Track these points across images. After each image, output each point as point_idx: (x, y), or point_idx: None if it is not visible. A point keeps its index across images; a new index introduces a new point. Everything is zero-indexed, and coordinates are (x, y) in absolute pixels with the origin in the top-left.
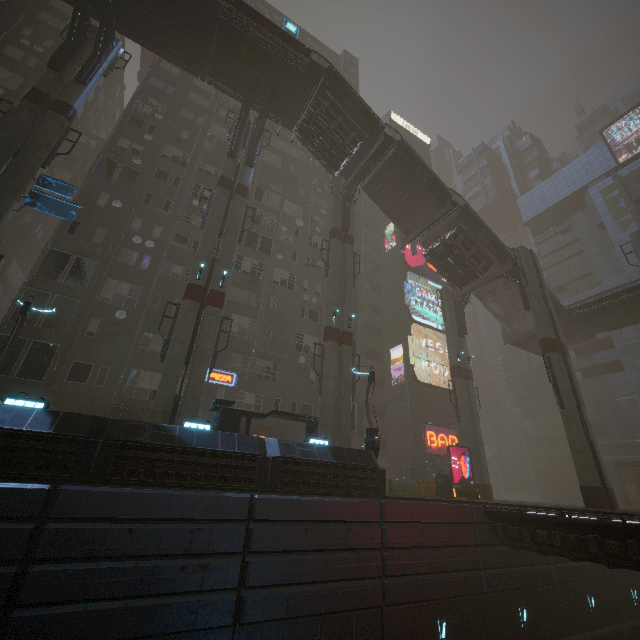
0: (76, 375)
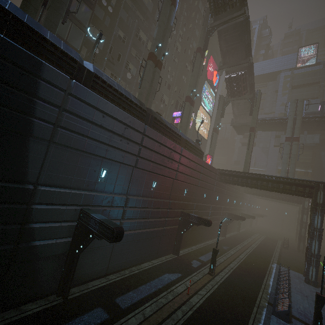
0: None
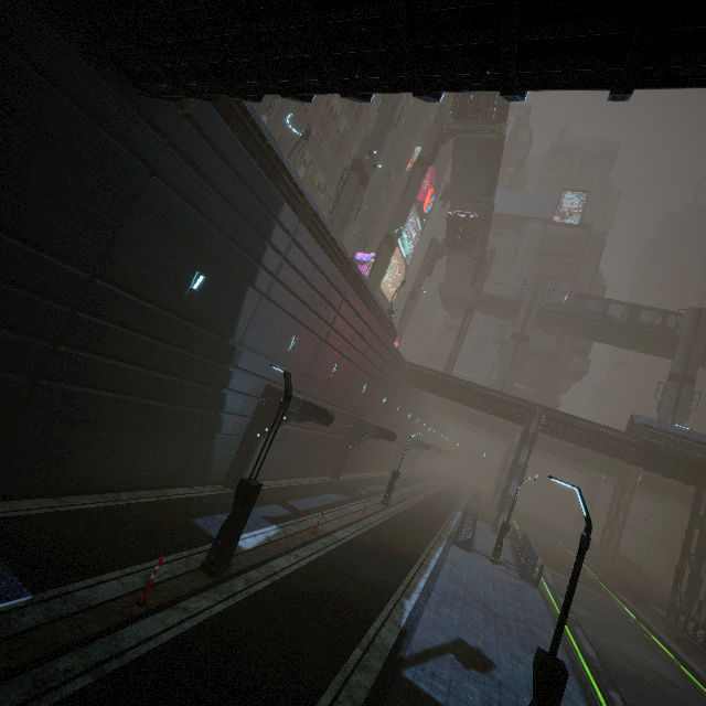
0: None
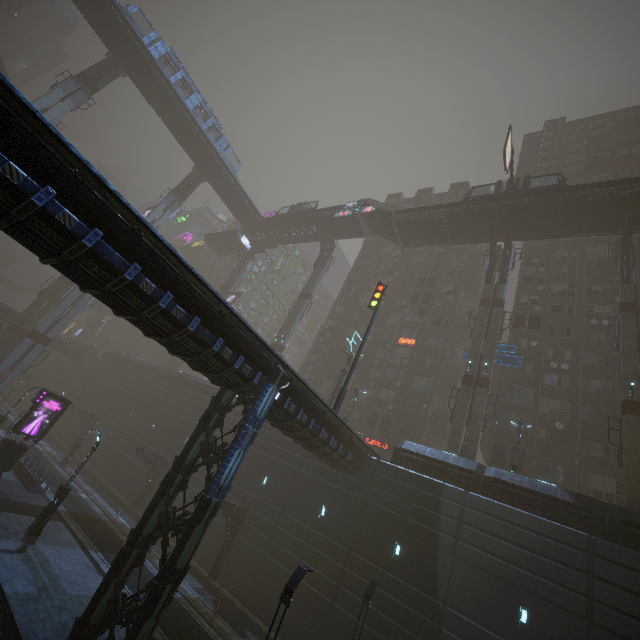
0: (540, 471)
